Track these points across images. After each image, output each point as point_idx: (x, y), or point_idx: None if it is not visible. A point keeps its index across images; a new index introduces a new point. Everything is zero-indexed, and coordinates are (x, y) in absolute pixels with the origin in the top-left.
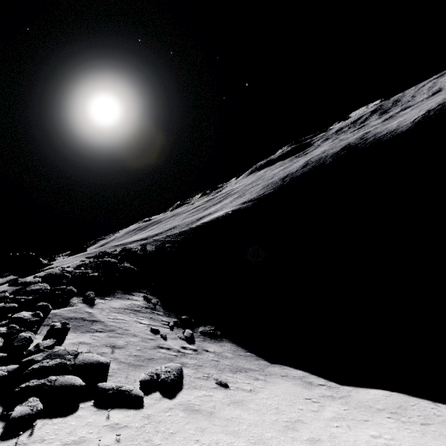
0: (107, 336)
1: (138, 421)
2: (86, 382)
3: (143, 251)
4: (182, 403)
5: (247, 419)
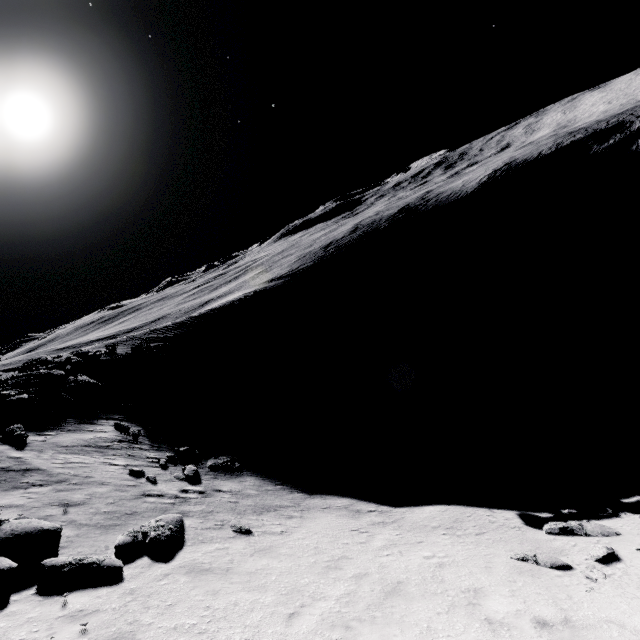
0: (54, 491)
1: (115, 601)
2: (19, 564)
3: (110, 356)
4: (185, 564)
5: (278, 567)
